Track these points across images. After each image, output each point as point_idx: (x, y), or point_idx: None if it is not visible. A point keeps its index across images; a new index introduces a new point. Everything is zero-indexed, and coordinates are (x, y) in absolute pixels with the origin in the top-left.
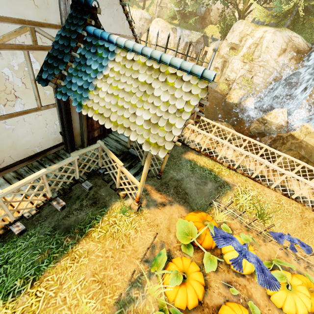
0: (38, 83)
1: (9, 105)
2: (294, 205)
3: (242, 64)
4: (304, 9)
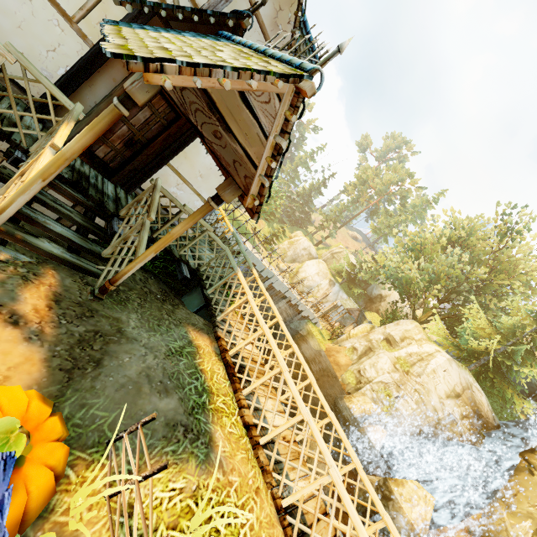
0: (107, 2)
1: None
2: None
3: (391, 367)
4: (497, 365)
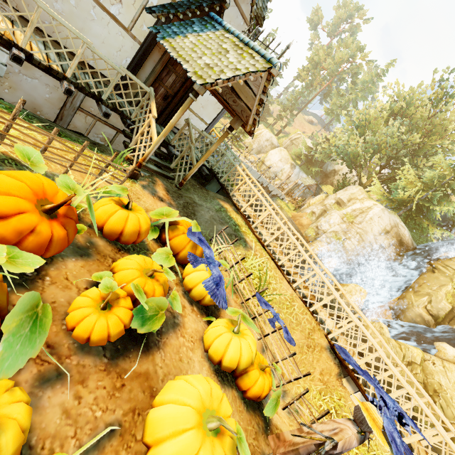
0: (144, 12)
1: (110, 0)
2: (307, 317)
3: (340, 221)
4: (419, 209)
